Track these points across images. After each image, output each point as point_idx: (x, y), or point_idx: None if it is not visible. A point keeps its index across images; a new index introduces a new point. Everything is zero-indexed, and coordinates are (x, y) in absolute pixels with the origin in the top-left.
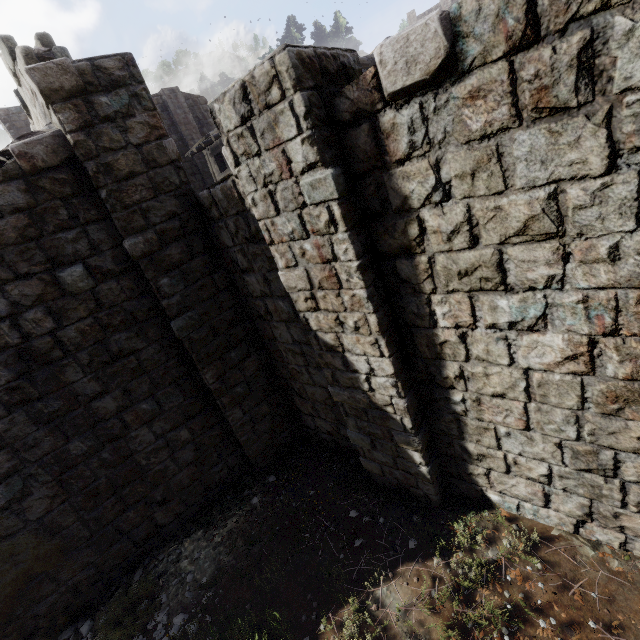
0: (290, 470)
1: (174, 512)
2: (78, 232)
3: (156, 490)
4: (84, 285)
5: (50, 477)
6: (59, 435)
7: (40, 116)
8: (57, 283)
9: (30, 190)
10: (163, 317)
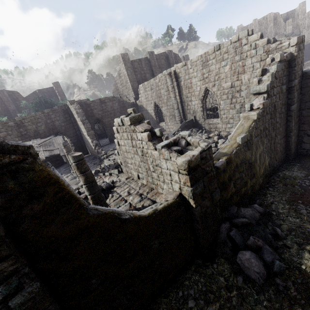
0: (302, 159)
1: (276, 164)
2: (285, 77)
3: (276, 155)
4: (284, 91)
5: (269, 141)
6: (271, 130)
7: (235, 51)
8: (281, 89)
9: (284, 65)
10: (287, 105)
